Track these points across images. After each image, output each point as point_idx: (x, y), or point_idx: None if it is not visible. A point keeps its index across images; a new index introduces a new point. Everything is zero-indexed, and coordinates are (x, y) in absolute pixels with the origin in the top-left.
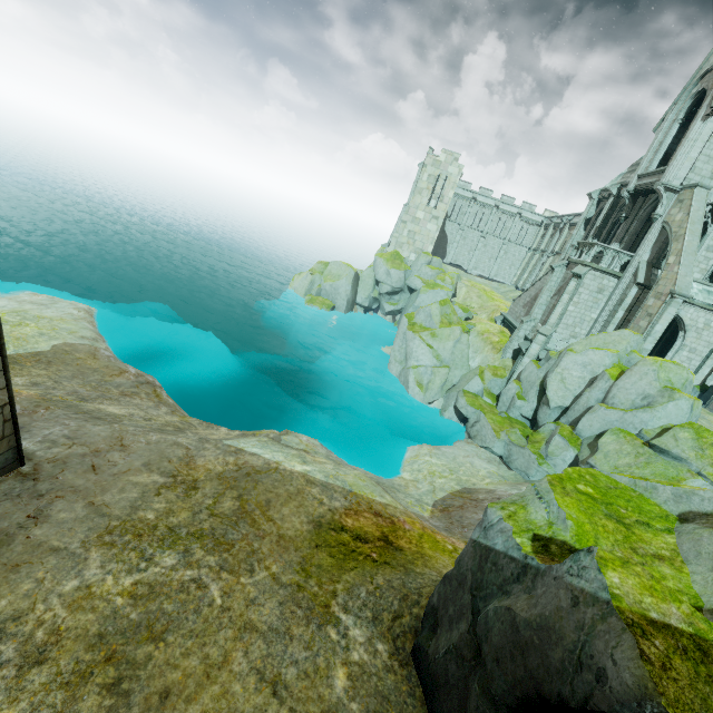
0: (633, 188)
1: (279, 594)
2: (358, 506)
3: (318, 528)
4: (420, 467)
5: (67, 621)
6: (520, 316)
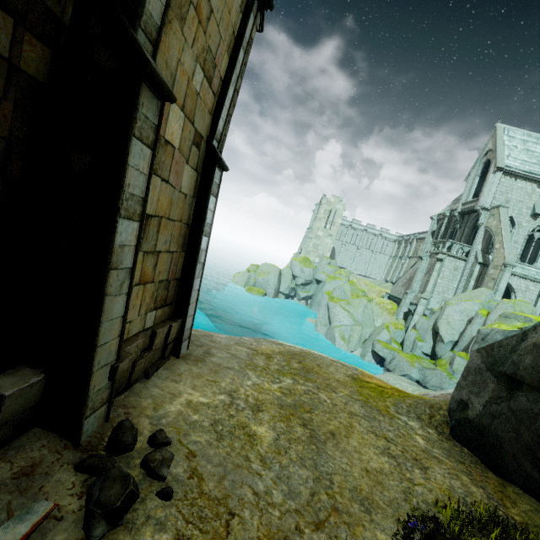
0: (460, 210)
1: (357, 402)
2: (366, 375)
3: (354, 379)
4: None
5: (259, 396)
6: (401, 292)
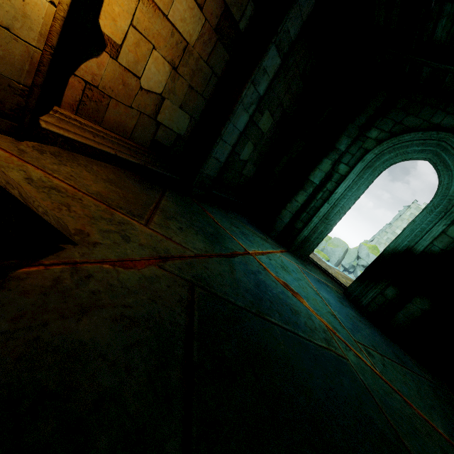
0: None
1: None
2: None
3: None
4: None
5: (337, 276)
6: None
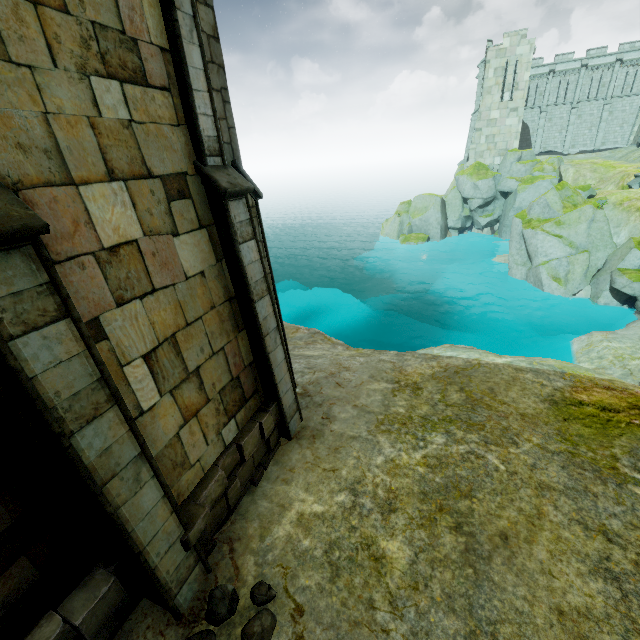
0: None
1: (554, 460)
2: (581, 384)
3: (554, 405)
4: (600, 354)
5: (393, 483)
6: None
